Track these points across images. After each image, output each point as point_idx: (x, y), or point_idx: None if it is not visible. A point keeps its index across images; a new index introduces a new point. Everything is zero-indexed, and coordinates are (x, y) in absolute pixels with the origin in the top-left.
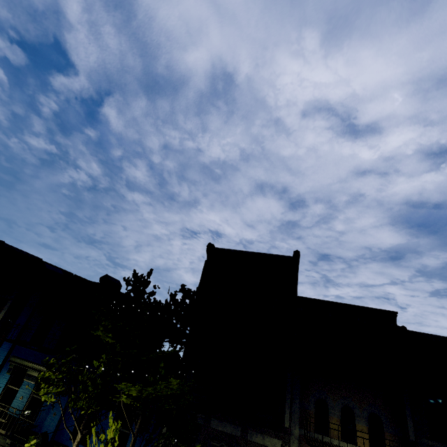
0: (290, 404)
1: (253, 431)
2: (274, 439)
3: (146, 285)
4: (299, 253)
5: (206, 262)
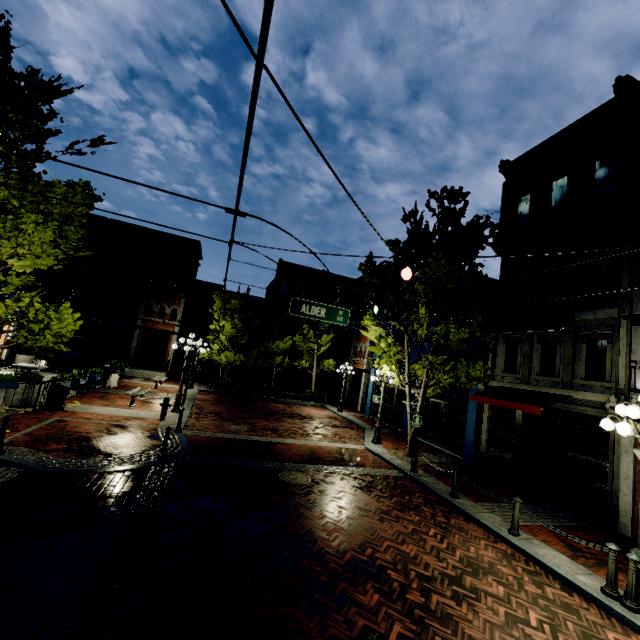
0: (627, 269)
1: (581, 312)
2: (609, 310)
3: (412, 213)
4: (621, 79)
5: (503, 184)
